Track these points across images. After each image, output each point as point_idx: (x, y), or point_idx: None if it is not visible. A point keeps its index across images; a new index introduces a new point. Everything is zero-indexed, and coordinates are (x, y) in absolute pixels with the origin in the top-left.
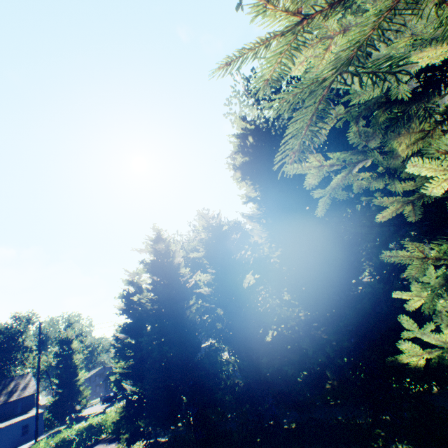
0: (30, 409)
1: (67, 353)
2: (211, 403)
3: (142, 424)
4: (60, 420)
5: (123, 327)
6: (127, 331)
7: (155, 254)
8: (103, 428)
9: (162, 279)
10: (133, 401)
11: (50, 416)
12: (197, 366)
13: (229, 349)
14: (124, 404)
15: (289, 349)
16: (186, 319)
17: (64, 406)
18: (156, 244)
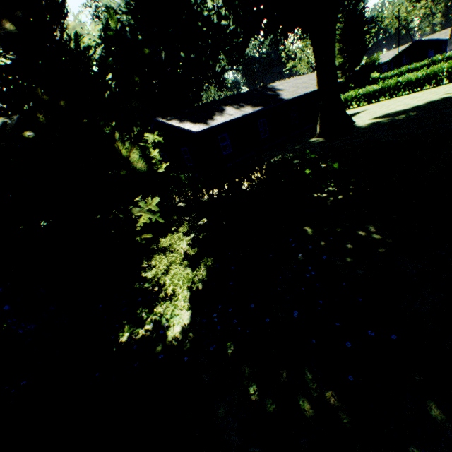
0: None
1: None
2: None
3: None
4: None
5: None
6: None
7: None
8: None
9: None
10: None
11: None
12: None
13: None
14: None
15: None
16: None
17: None
18: None
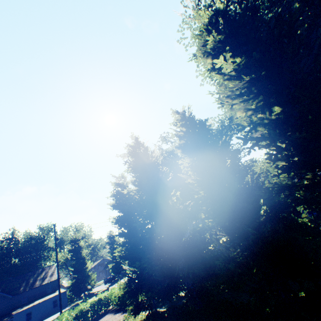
0: (57, 289)
1: (77, 249)
2: (204, 277)
3: (140, 297)
4: (78, 296)
5: (117, 219)
6: (121, 222)
7: (136, 157)
8: (109, 301)
9: (145, 176)
10: (133, 278)
11: (70, 294)
12: (185, 246)
13: (221, 225)
14: (125, 281)
15: (317, 207)
16: (172, 204)
17: (79, 286)
18: (135, 149)
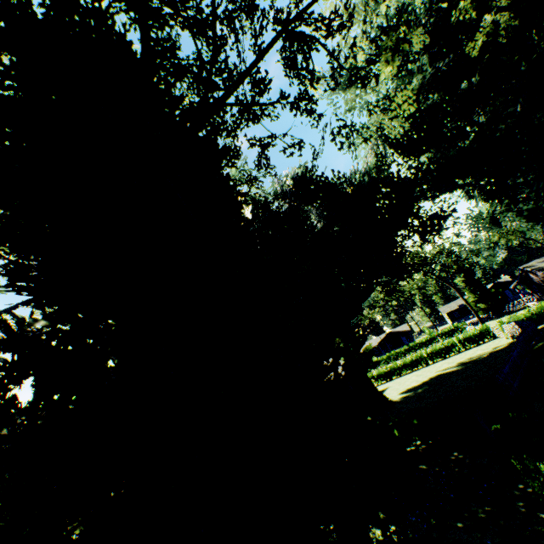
0: None
1: None
2: None
3: None
4: None
5: None
6: None
7: None
8: None
9: None
10: None
11: None
12: None
13: None
14: None
15: None
16: None
17: None
18: None
